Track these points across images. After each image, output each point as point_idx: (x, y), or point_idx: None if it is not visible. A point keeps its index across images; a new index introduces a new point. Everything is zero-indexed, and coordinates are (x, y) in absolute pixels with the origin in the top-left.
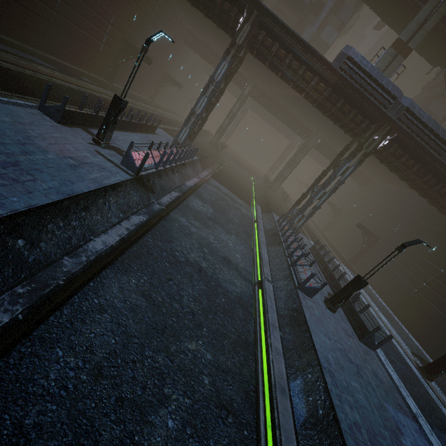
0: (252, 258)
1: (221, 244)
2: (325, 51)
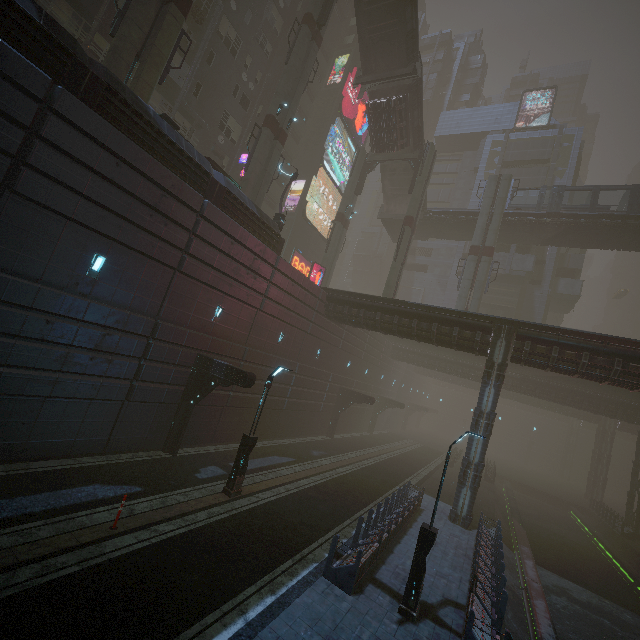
0: None
1: None
2: (574, 302)
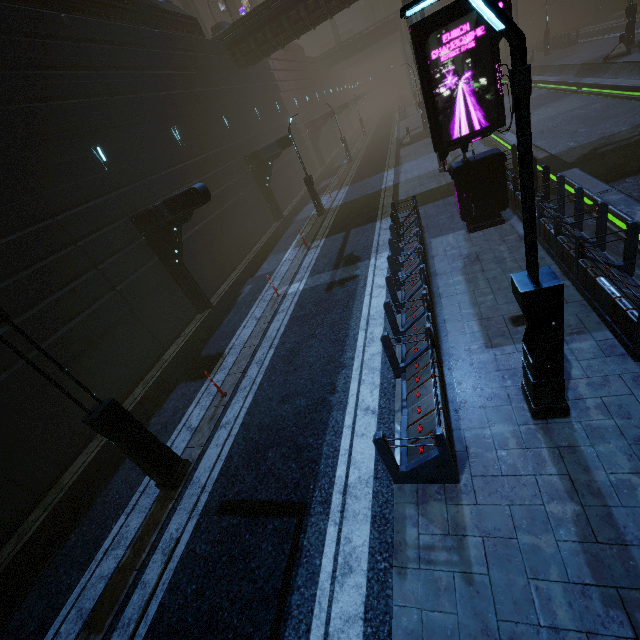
0: None
1: None
2: None
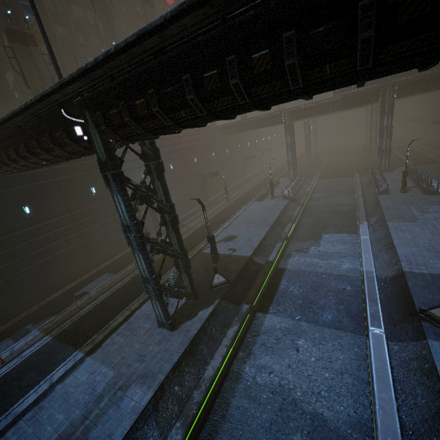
0: (355, 198)
1: (335, 201)
2: None
